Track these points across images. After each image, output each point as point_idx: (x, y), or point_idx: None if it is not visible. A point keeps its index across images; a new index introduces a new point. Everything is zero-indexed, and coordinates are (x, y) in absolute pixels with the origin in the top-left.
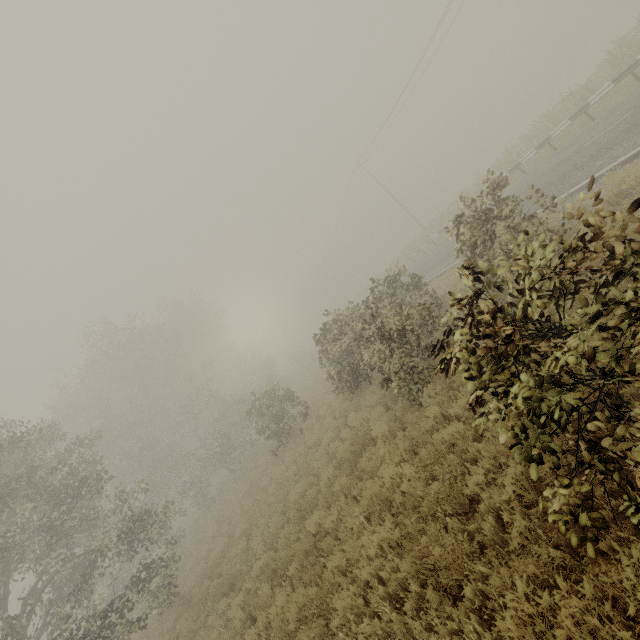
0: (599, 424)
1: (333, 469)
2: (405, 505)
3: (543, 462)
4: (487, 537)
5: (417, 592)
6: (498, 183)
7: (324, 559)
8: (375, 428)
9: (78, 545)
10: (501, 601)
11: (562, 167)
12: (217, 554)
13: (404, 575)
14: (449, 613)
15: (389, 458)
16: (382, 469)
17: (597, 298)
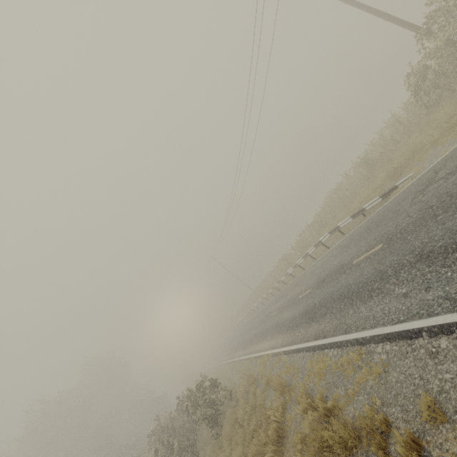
0: None
1: None
2: None
3: None
4: None
5: None
6: (199, 385)
7: None
8: None
9: None
10: None
11: (265, 323)
12: None
13: None
14: None
15: None
16: None
17: None
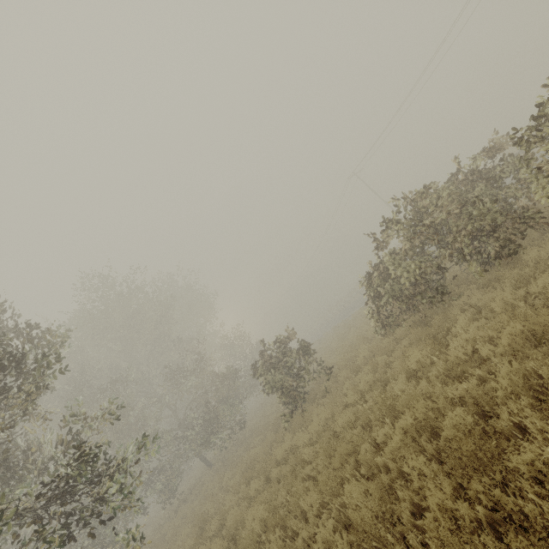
0: None
1: (508, 364)
2: None
3: None
4: None
5: None
6: None
7: None
8: None
9: None
10: None
11: None
12: None
13: None
14: None
15: None
16: None
17: None
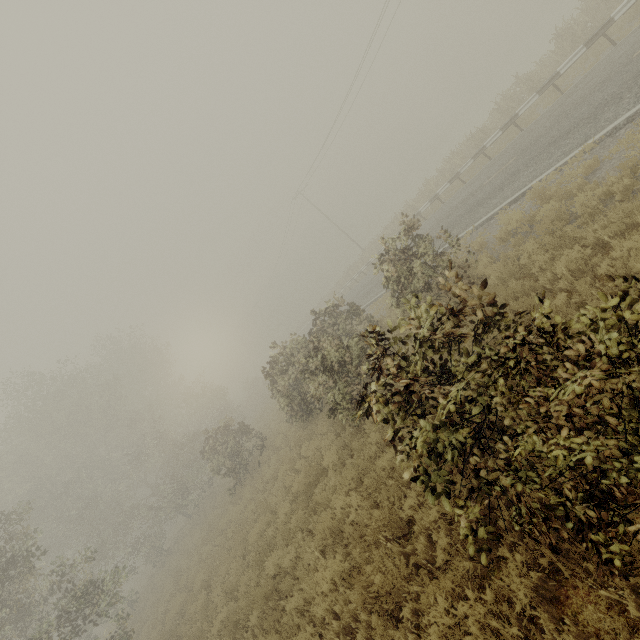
0: (477, 458)
1: (289, 504)
2: (353, 535)
3: (441, 494)
4: (420, 557)
5: (367, 620)
6: (412, 226)
7: (284, 601)
8: (326, 458)
9: (6, 638)
10: (426, 619)
11: (469, 201)
12: (175, 614)
13: (355, 606)
14: (393, 636)
15: (339, 488)
16: (334, 499)
17: (478, 344)
